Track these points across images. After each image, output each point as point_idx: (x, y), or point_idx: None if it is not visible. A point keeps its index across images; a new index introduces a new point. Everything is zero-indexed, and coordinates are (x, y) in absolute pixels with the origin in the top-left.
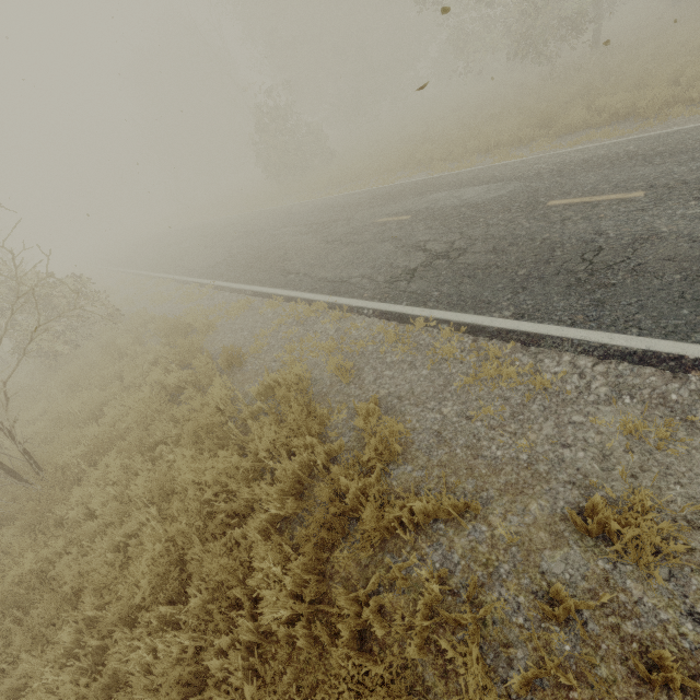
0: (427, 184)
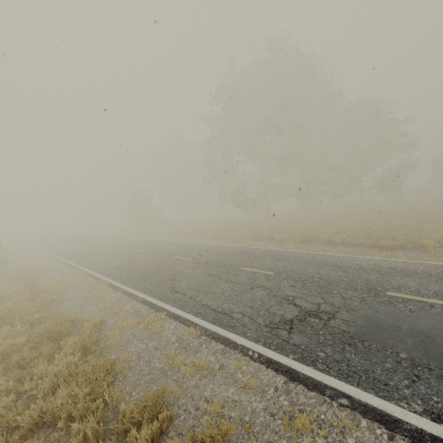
0: (168, 242)
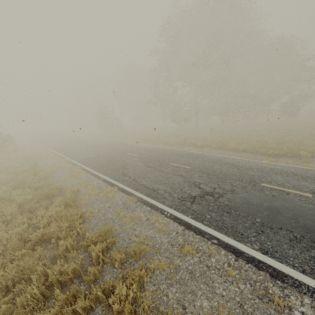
0: (123, 143)
